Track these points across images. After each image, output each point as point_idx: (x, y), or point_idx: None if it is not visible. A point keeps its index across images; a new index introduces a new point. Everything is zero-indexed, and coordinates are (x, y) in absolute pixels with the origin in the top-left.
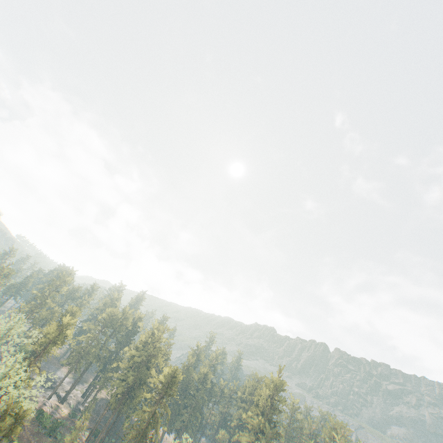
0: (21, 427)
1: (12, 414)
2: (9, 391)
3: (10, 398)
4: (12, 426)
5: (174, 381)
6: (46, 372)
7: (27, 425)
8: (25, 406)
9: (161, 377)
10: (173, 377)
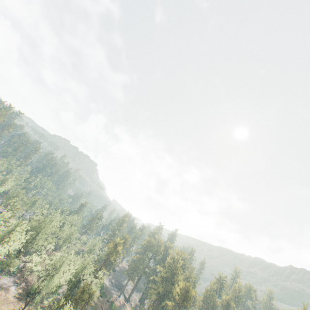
0: (90, 301)
1: (87, 291)
2: (87, 277)
3: (86, 281)
4: (87, 299)
5: (188, 294)
6: (103, 269)
7: (104, 308)
8: (94, 289)
9: (178, 289)
10: (186, 291)
